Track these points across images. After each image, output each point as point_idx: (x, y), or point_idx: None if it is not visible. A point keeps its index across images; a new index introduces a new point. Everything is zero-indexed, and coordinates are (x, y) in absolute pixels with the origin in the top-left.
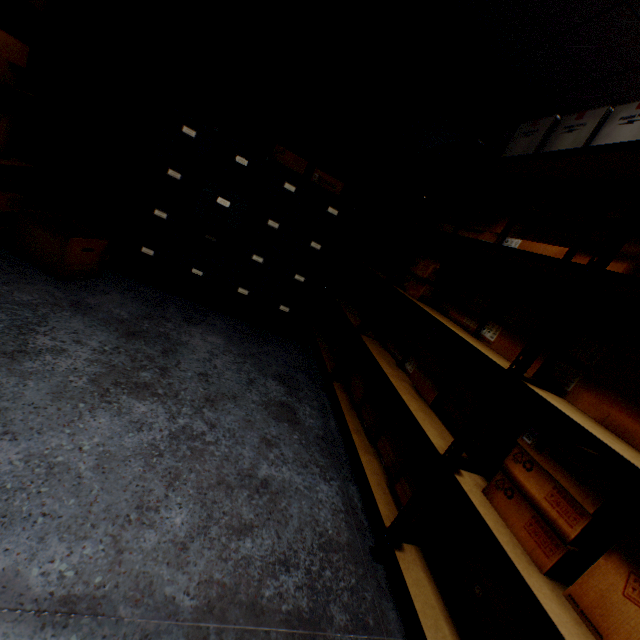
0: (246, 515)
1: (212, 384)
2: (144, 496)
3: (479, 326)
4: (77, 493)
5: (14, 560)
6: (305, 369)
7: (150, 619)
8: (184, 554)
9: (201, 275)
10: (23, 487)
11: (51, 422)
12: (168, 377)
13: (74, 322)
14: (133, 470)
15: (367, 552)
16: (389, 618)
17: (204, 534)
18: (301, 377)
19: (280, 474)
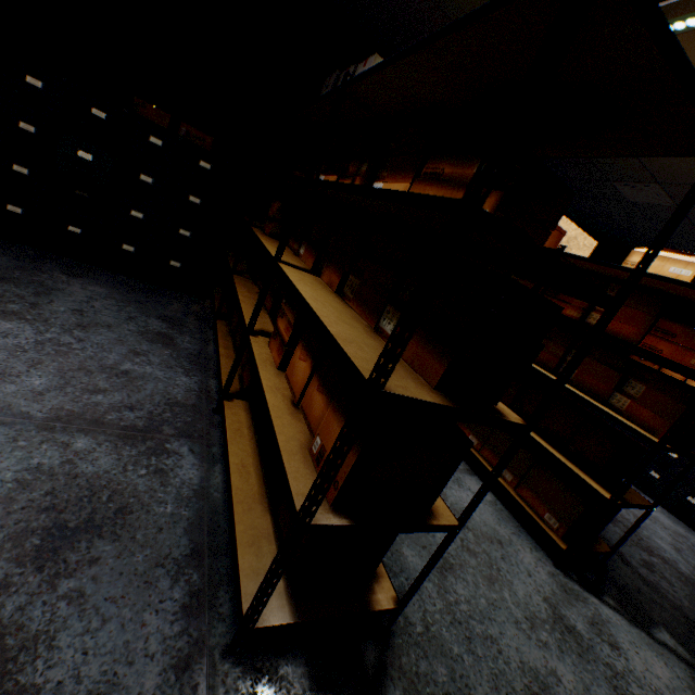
0: (102, 385)
1: (87, 317)
2: (7, 370)
3: (299, 247)
4: None
5: None
6: (197, 315)
7: (8, 418)
8: (41, 397)
9: (80, 233)
10: None
11: None
12: (39, 310)
13: None
14: None
15: (210, 410)
16: (213, 435)
17: (61, 390)
18: (190, 319)
19: (143, 370)
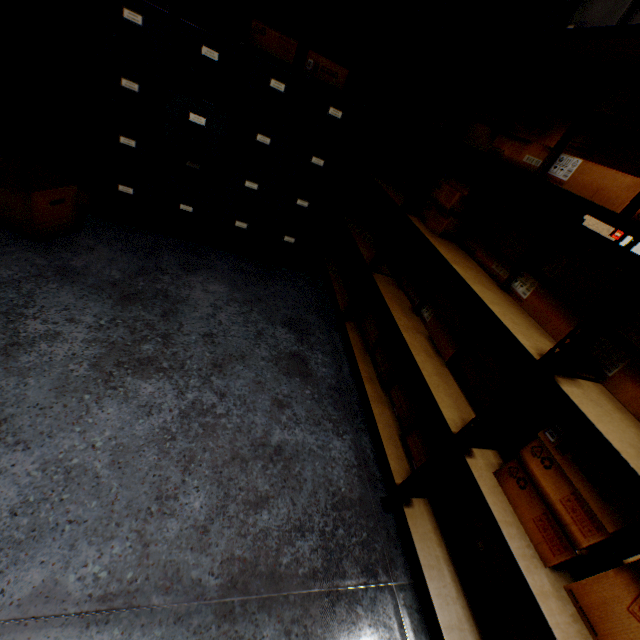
0: (261, 487)
1: (218, 345)
2: (162, 485)
3: (510, 277)
4: (98, 494)
5: (51, 571)
6: (316, 307)
7: (181, 603)
8: (206, 537)
9: (191, 211)
10: (45, 498)
11: (60, 422)
12: (171, 346)
13: (63, 295)
14: (148, 460)
15: (378, 504)
16: (397, 564)
17: (223, 514)
18: (312, 318)
19: (293, 437)
